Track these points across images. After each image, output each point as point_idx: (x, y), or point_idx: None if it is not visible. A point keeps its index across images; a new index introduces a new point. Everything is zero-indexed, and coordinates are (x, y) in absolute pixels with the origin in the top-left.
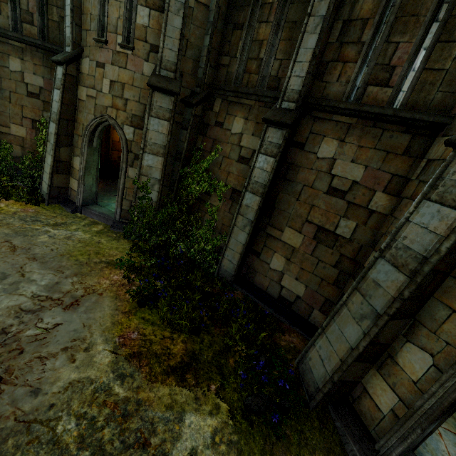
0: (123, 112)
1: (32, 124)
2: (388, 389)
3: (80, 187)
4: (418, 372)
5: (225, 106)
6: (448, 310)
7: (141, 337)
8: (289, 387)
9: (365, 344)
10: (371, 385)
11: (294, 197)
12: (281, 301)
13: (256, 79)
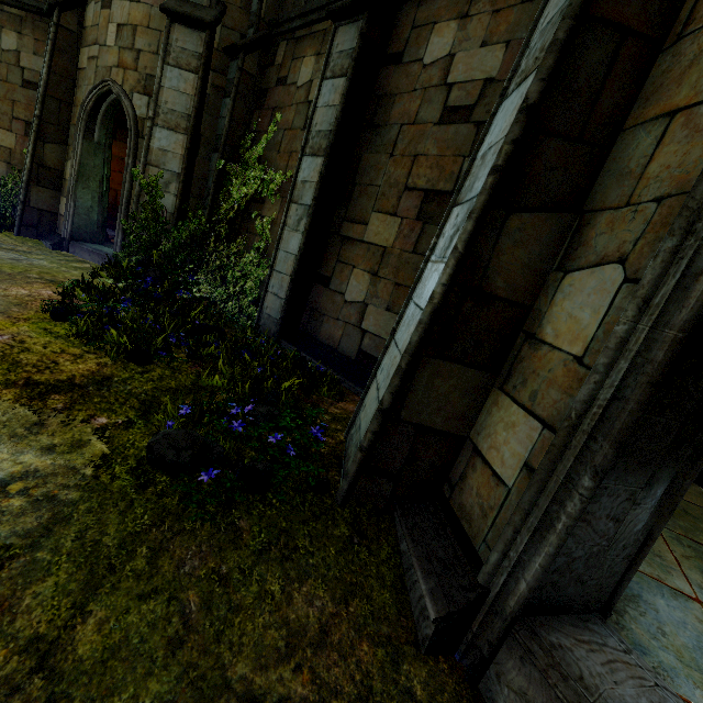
0: (133, 72)
1: (25, 129)
2: (521, 416)
3: (69, 206)
4: (588, 328)
5: (291, 49)
6: (660, 124)
7: (10, 342)
8: (298, 454)
9: (445, 277)
10: (487, 430)
11: (386, 152)
12: (361, 361)
13: None
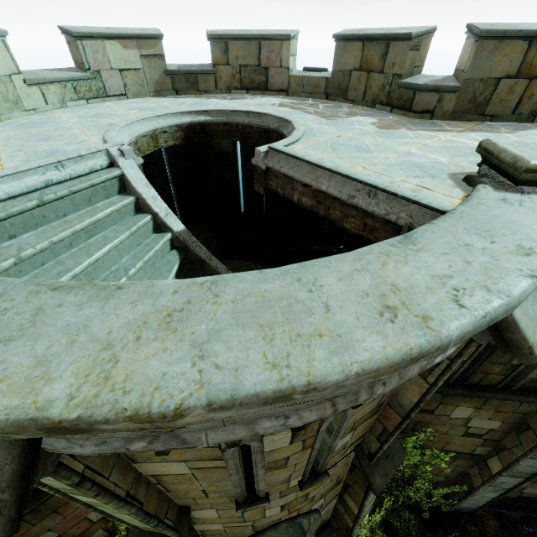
0: (309, 504)
1: None
2: None
3: None
4: None
5: (436, 398)
6: None
7: None
8: None
9: None
10: None
11: None
12: (520, 498)
13: (498, 378)
